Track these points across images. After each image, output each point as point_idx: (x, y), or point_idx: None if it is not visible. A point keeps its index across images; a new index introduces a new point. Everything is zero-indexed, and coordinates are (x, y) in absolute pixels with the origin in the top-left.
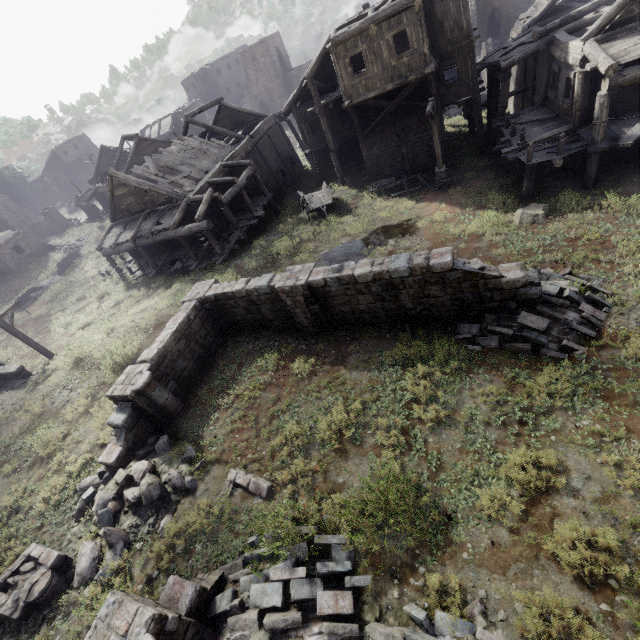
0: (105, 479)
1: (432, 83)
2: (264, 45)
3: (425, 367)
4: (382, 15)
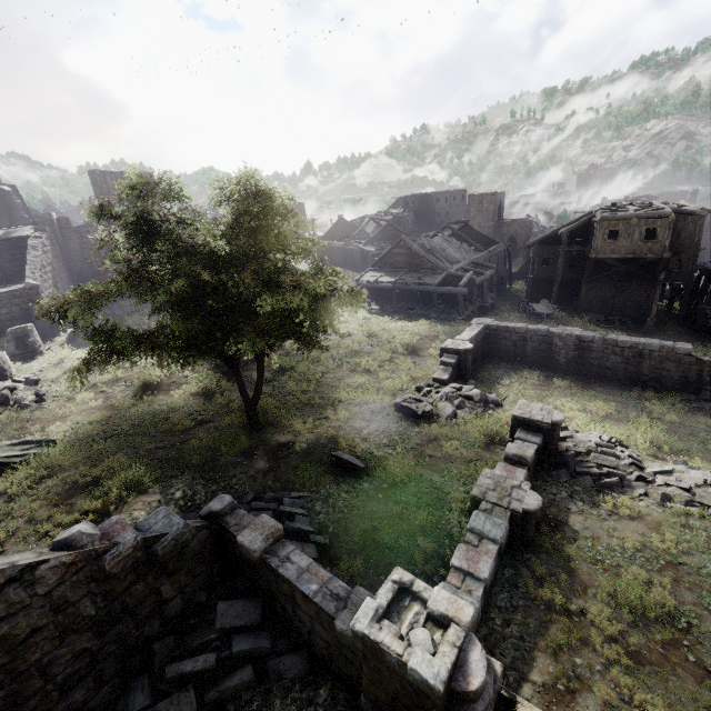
0: (437, 387)
1: (662, 264)
2: (494, 197)
3: (658, 402)
4: (644, 215)
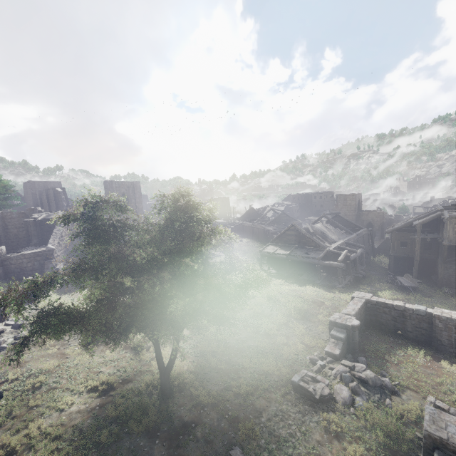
0: (329, 361)
1: None
2: (354, 196)
3: None
4: None
